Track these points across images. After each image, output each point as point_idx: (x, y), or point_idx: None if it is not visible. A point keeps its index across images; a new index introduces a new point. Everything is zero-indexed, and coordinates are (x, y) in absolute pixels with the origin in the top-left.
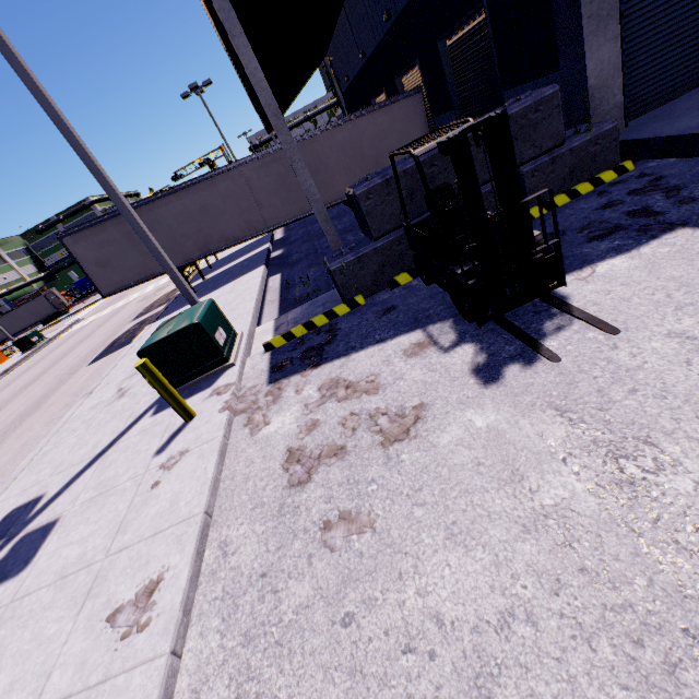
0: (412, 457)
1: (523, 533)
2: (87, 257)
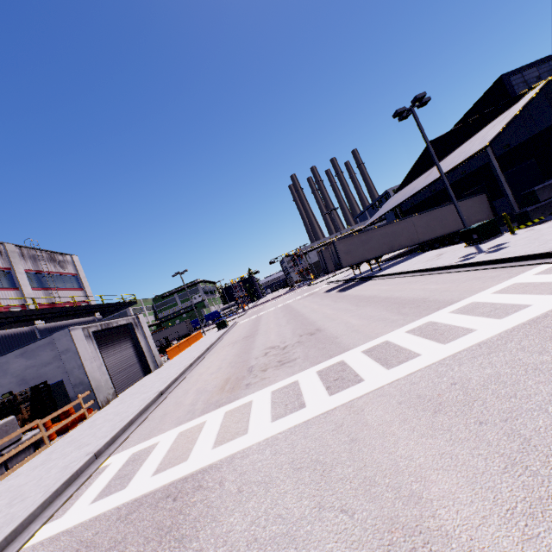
0: None
1: None
2: (342, 249)
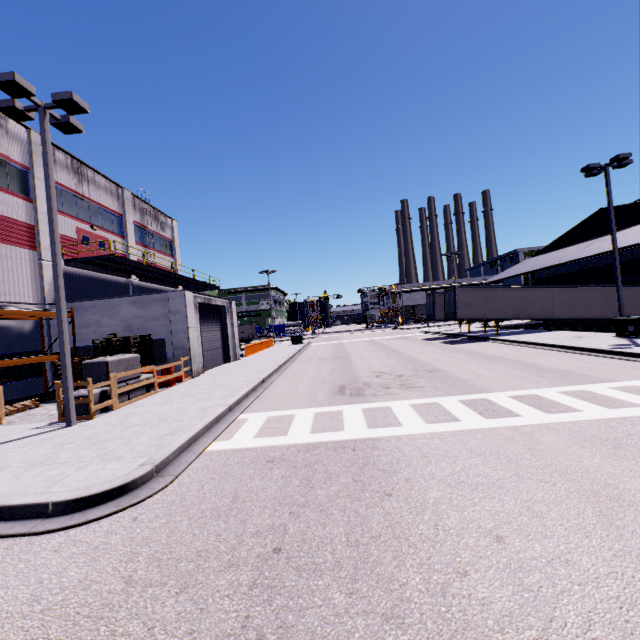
0: None
1: None
2: (462, 299)
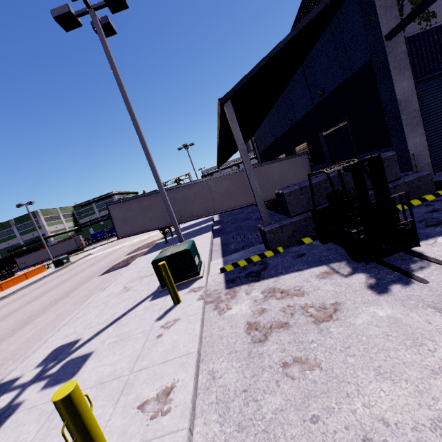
0: (337, 329)
1: (433, 374)
2: (117, 216)
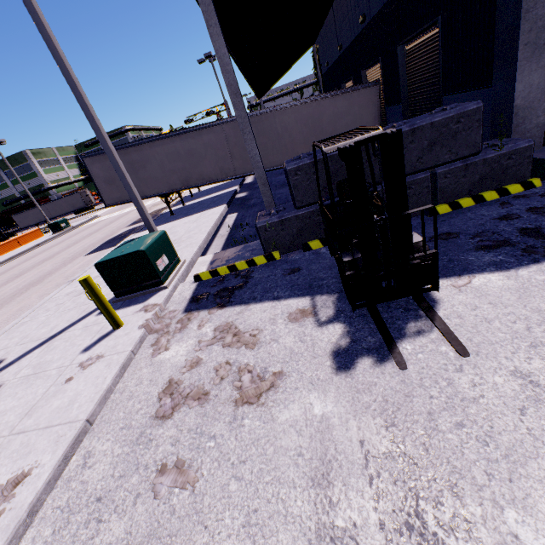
0: (252, 424)
1: None
2: (99, 175)
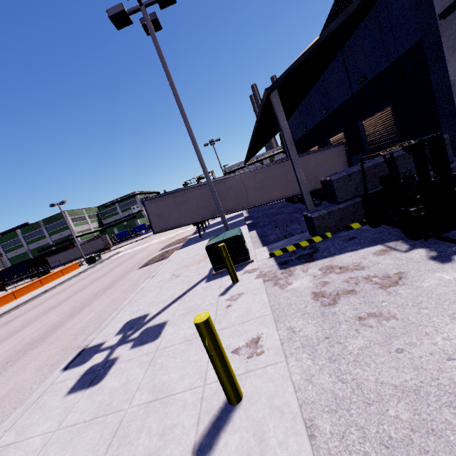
0: (406, 291)
1: None
2: (153, 211)
